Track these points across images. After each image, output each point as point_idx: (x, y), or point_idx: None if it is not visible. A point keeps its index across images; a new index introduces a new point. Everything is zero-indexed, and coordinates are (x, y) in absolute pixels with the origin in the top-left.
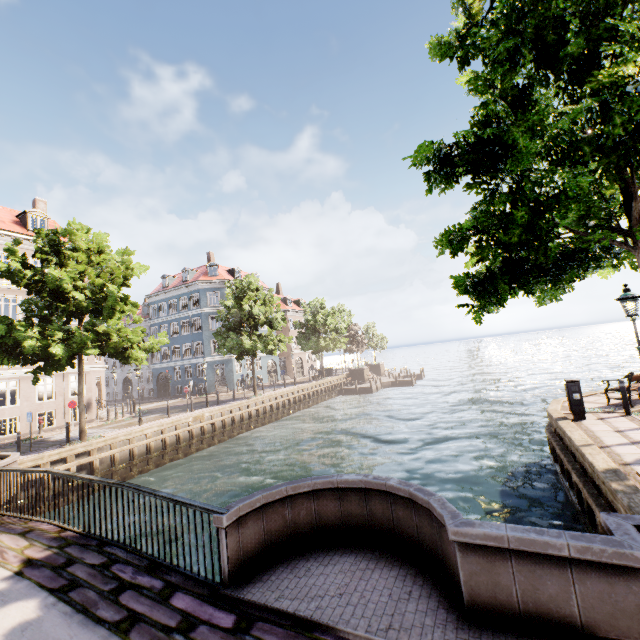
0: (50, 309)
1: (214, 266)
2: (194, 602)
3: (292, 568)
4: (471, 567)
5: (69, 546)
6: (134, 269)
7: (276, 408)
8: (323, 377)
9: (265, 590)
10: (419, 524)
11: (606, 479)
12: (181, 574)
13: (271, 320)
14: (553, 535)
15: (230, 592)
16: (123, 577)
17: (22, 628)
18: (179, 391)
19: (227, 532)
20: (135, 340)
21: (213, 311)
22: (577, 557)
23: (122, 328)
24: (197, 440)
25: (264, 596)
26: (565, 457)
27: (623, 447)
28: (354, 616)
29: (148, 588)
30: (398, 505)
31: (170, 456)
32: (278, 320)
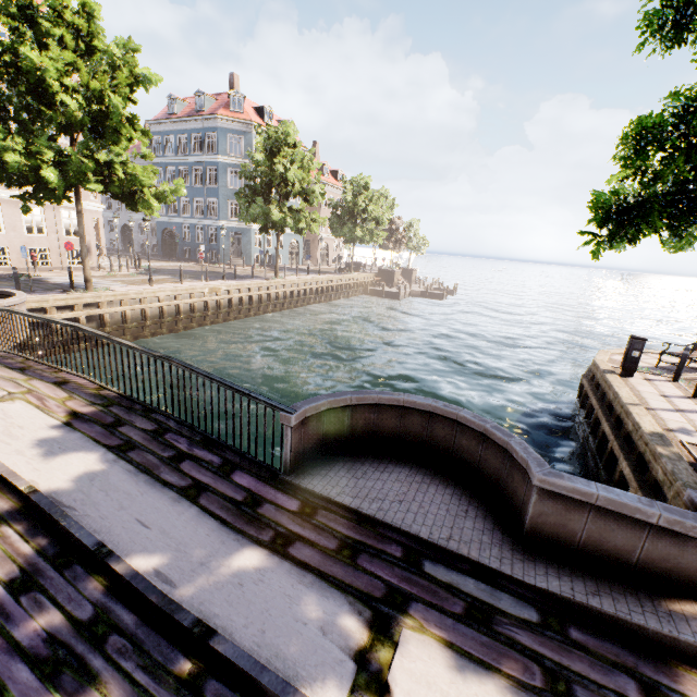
0: (30, 113)
1: (239, 97)
2: (256, 482)
3: (349, 469)
4: (543, 509)
5: (113, 406)
6: (141, 77)
7: (297, 295)
8: (350, 272)
9: (325, 484)
10: (484, 456)
11: (652, 442)
12: (237, 454)
13: (307, 192)
14: (645, 503)
15: (291, 480)
16: (179, 447)
17: (89, 478)
18: (188, 254)
19: (292, 430)
20: (146, 183)
21: (233, 163)
22: (663, 526)
23: (128, 162)
24: (212, 313)
25: (325, 490)
26: (600, 408)
27: (668, 413)
28: (415, 523)
29: (207, 462)
30: (465, 435)
31: (184, 324)
32: (316, 194)
